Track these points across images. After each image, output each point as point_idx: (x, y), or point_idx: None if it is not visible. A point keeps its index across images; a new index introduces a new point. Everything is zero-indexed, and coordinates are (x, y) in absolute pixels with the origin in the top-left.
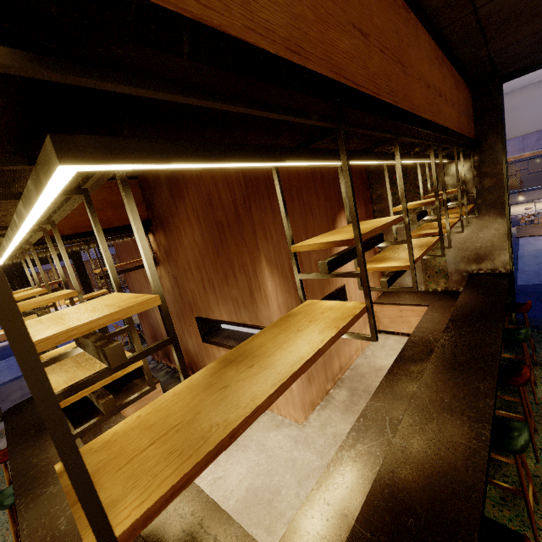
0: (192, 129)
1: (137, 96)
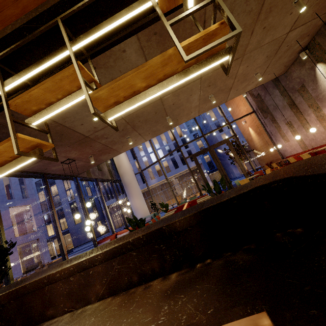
0: (125, 5)
1: (151, 8)
